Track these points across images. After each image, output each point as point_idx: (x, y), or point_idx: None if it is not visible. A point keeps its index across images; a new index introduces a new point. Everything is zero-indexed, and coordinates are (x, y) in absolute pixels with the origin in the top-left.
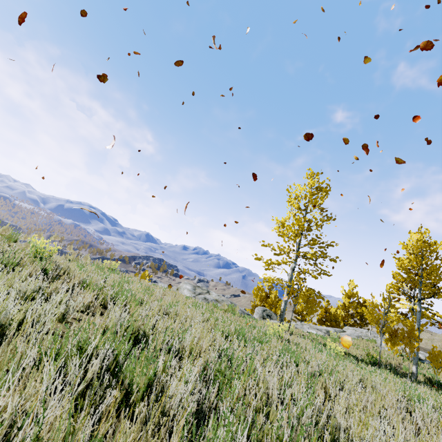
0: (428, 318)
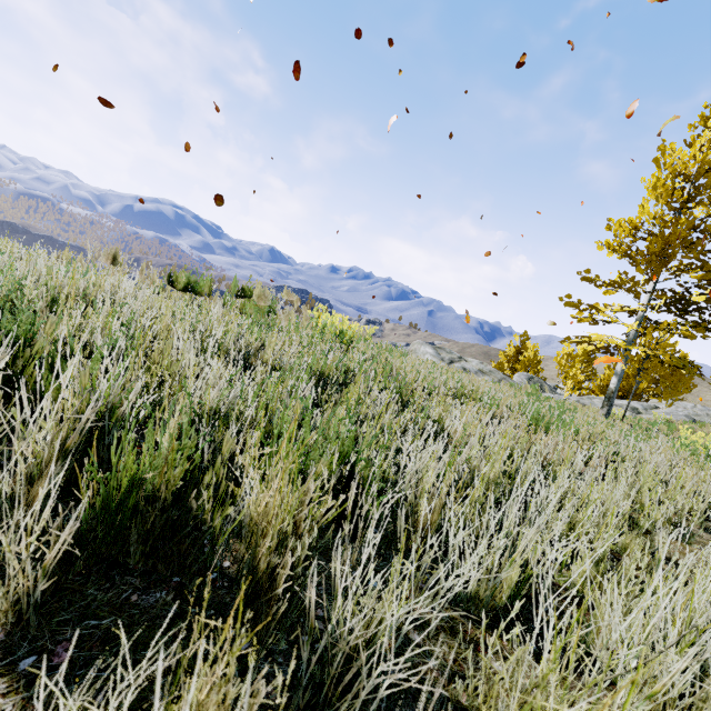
0: None
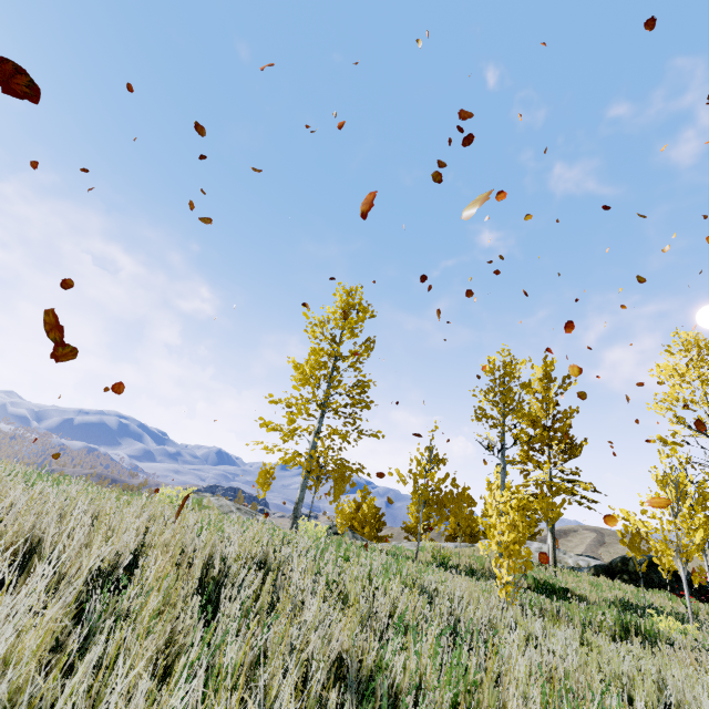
0: (566, 492)
